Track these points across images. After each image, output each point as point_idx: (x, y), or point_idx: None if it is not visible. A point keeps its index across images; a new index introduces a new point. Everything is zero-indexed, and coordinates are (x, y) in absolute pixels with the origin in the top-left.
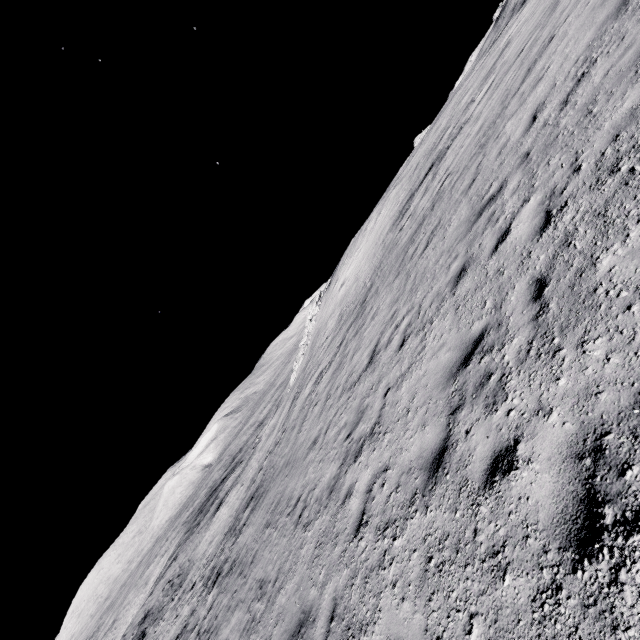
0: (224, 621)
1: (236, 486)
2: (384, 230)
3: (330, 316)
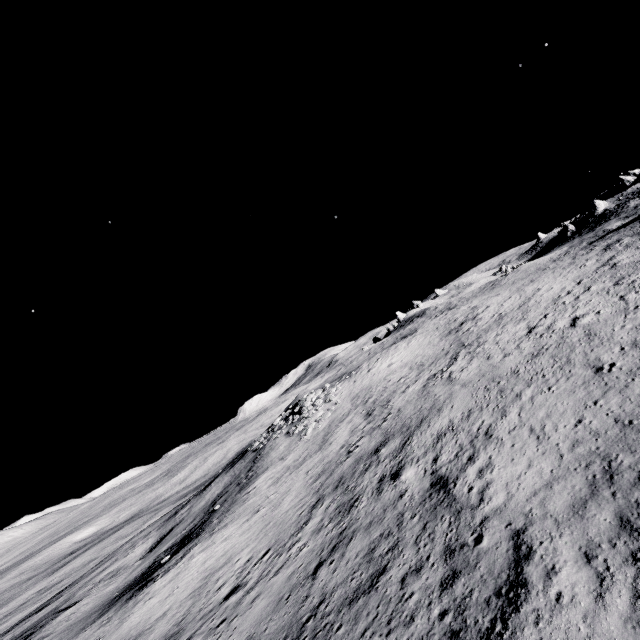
0: (507, 408)
1: (225, 527)
2: (434, 340)
3: (389, 375)
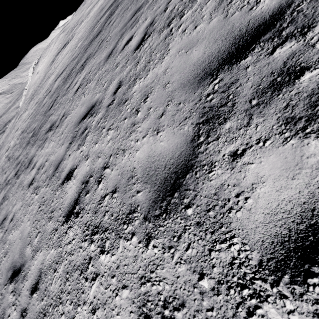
0: None
1: None
2: (50, 60)
3: (31, 87)
